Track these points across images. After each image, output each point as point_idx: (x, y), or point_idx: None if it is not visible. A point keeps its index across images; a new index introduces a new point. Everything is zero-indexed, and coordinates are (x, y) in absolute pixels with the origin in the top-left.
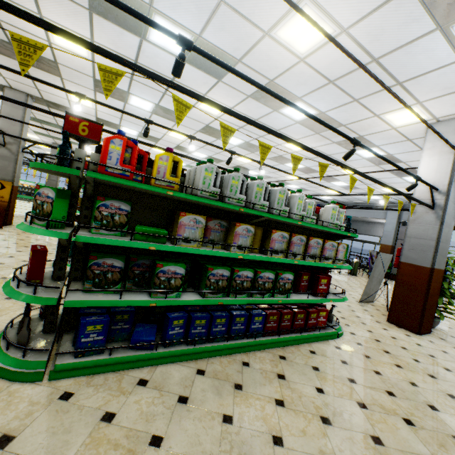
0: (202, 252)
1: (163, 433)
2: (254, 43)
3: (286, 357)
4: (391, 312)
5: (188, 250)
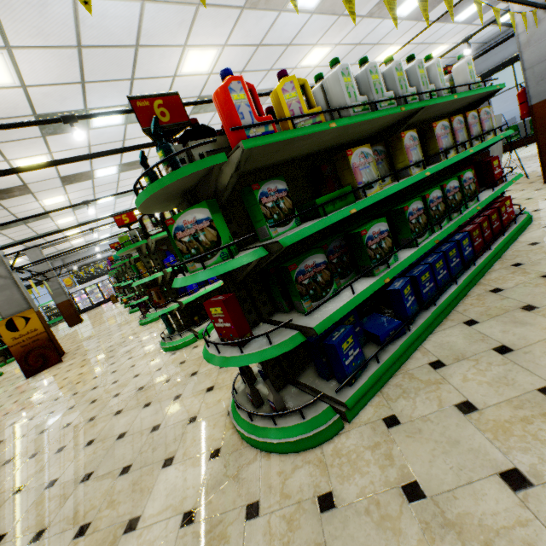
0: (394, 189)
1: (544, 382)
2: None
3: (521, 262)
4: None
5: (382, 195)
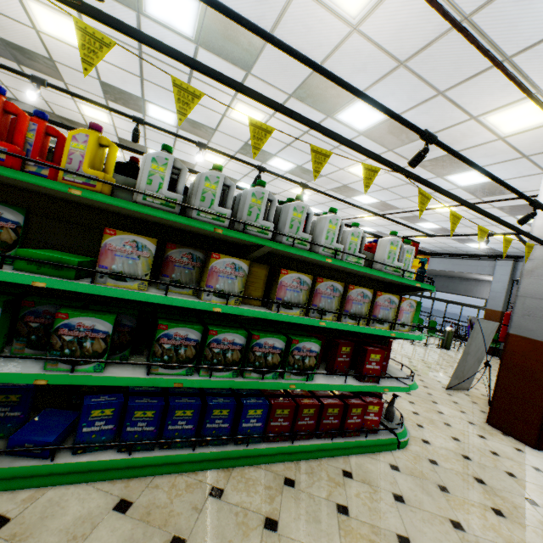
0: (141, 297)
1: None
2: (284, 4)
3: (296, 483)
4: (493, 409)
5: (113, 292)
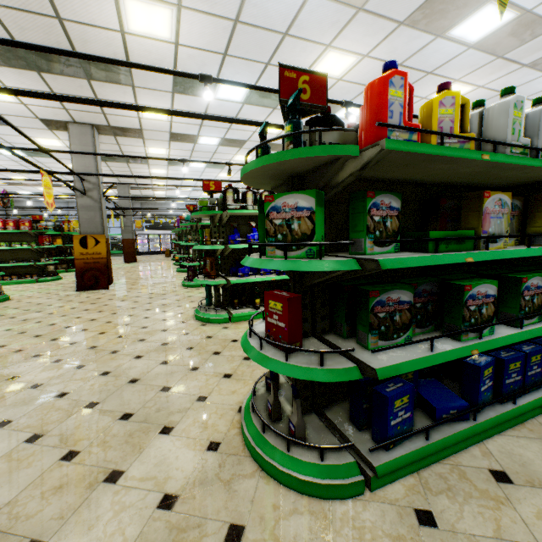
0: (523, 254)
1: None
2: None
3: None
4: None
5: (506, 254)
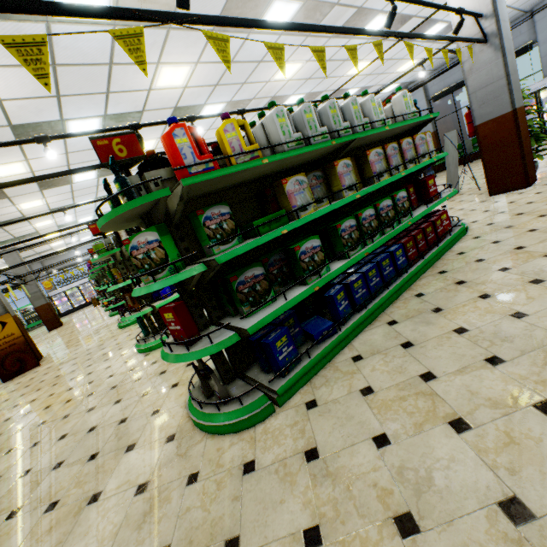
0: (325, 211)
1: (425, 369)
2: None
3: (445, 270)
4: (490, 184)
5: (313, 216)
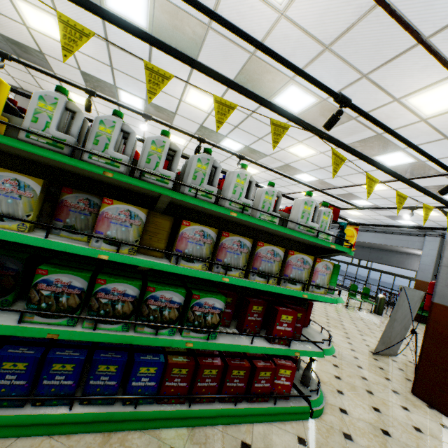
0: (14, 238)
1: None
2: None
3: None
4: (418, 379)
5: None
